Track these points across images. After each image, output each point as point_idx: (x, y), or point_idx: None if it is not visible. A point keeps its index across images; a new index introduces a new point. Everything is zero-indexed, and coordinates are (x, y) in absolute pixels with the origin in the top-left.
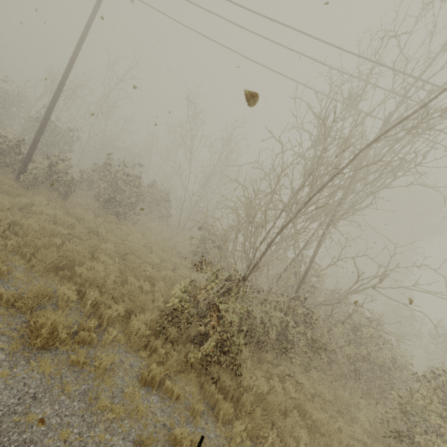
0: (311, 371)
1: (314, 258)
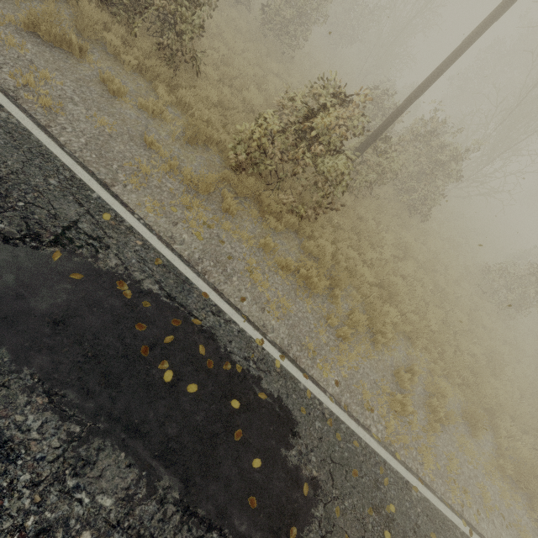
0: None
1: None
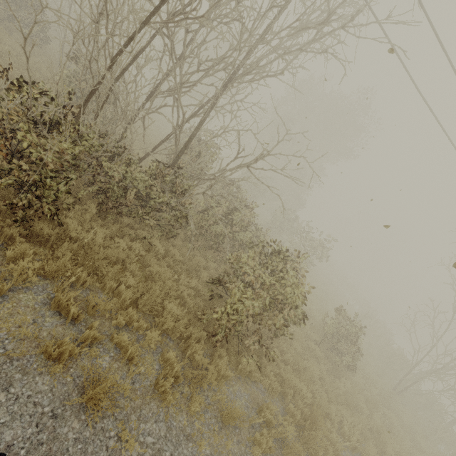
0: (177, 240)
1: (201, 125)
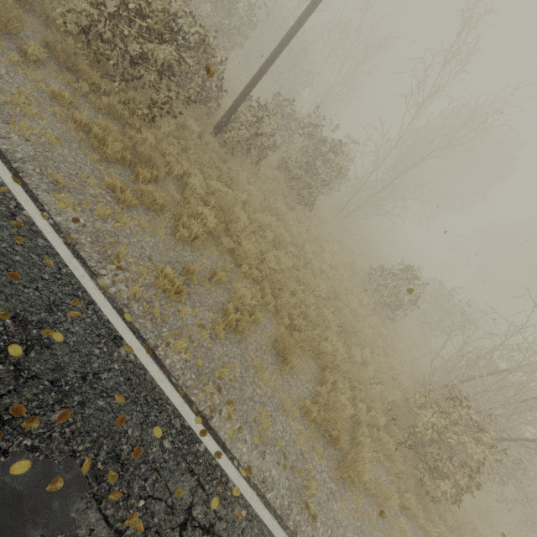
0: None
1: None
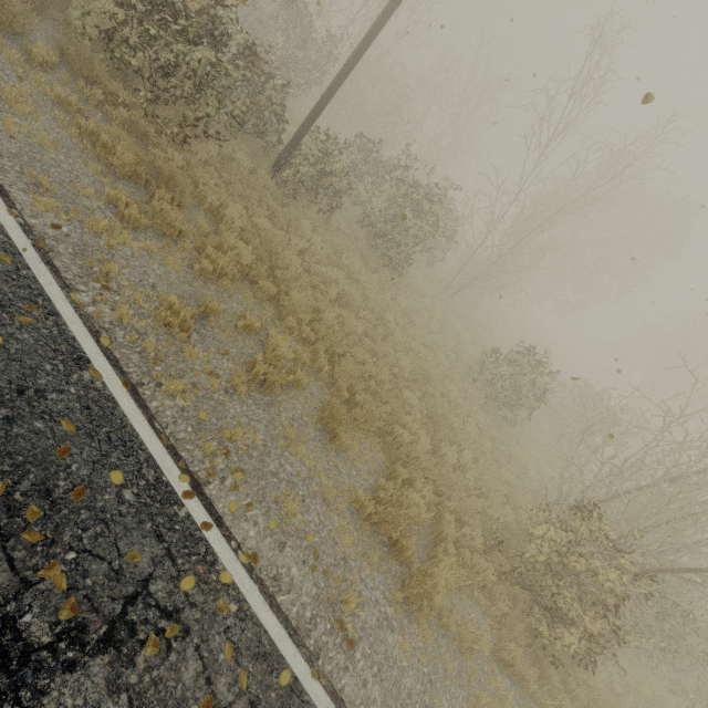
0: None
1: None
